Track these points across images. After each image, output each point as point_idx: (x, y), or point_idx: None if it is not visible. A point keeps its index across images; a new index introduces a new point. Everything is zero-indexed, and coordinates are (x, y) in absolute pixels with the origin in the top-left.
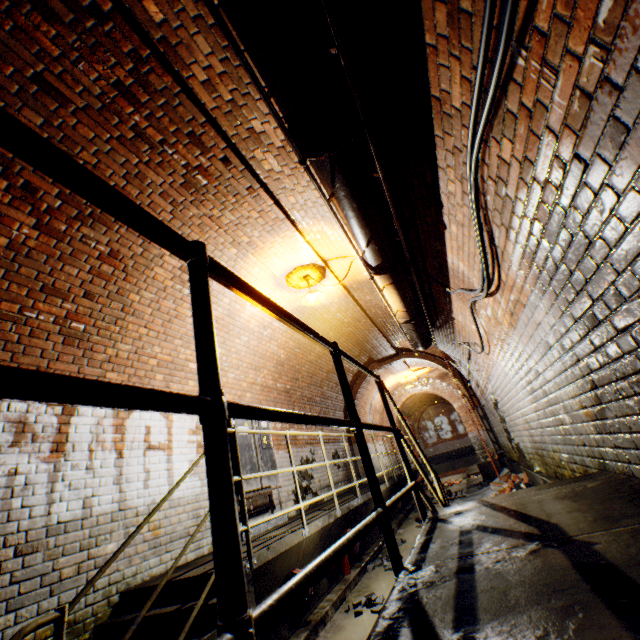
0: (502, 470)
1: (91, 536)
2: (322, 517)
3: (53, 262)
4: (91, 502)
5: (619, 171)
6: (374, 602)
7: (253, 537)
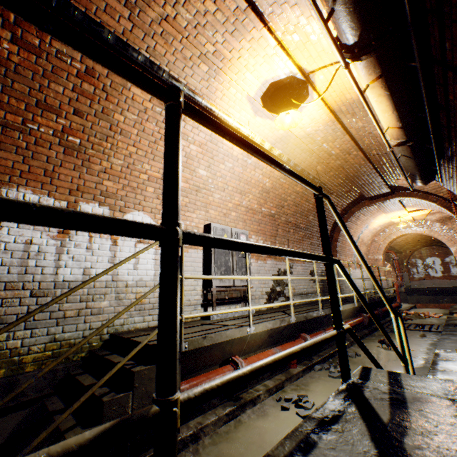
0: None
1: (89, 294)
2: (273, 321)
3: (39, 79)
4: (90, 272)
5: None
6: (302, 405)
7: (217, 320)
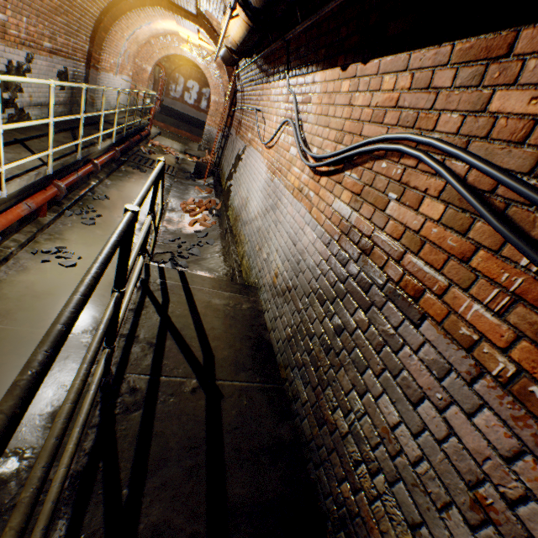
0: (210, 178)
1: None
2: (28, 177)
3: None
4: None
5: (412, 361)
6: (64, 256)
7: None
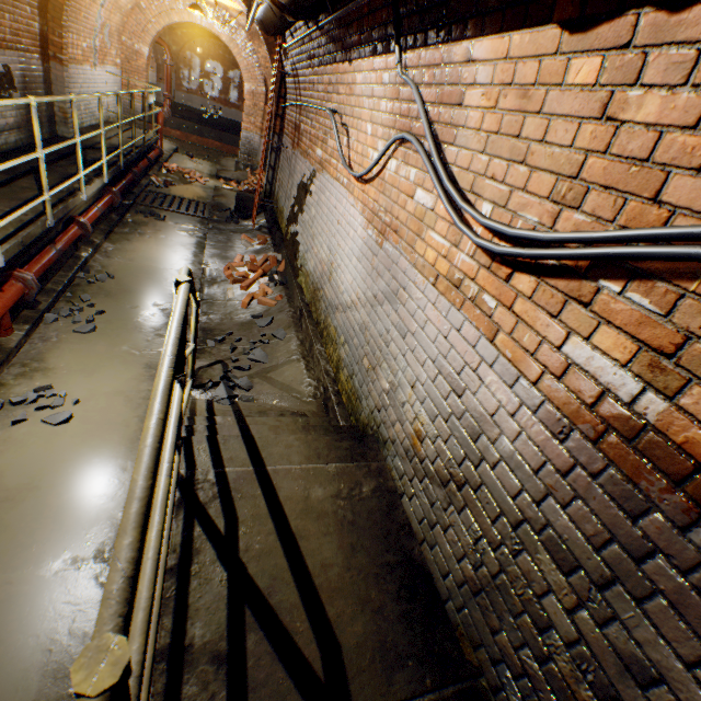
0: (260, 216)
1: None
2: None
3: None
4: None
5: None
6: (50, 405)
7: None
